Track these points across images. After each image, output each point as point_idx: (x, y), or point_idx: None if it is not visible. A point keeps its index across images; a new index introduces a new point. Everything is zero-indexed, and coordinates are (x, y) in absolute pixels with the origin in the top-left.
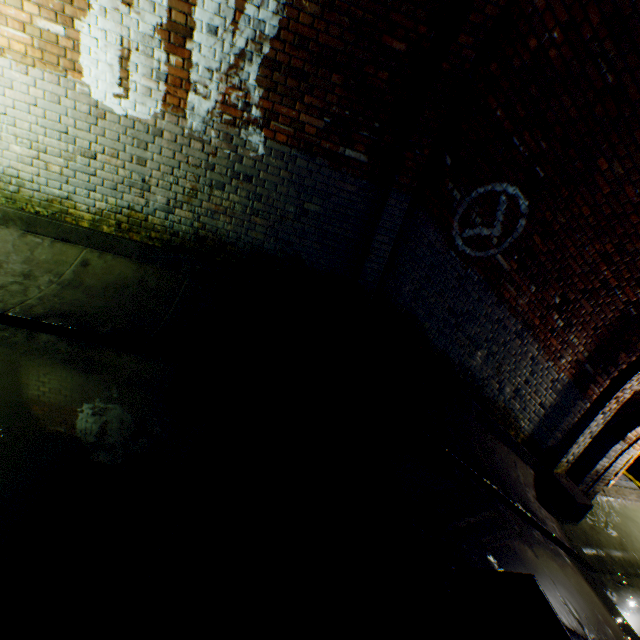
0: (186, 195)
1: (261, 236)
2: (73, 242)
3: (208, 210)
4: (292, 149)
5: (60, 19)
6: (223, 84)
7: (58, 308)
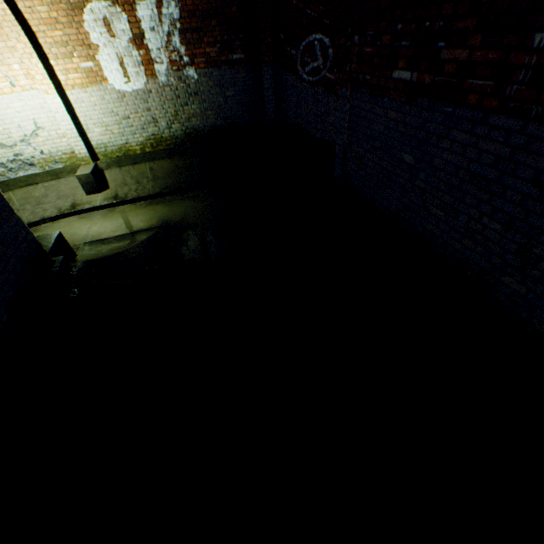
0: (173, 116)
1: (214, 120)
2: (139, 163)
3: (186, 119)
4: (209, 69)
5: (89, 59)
6: (167, 53)
7: (162, 188)
